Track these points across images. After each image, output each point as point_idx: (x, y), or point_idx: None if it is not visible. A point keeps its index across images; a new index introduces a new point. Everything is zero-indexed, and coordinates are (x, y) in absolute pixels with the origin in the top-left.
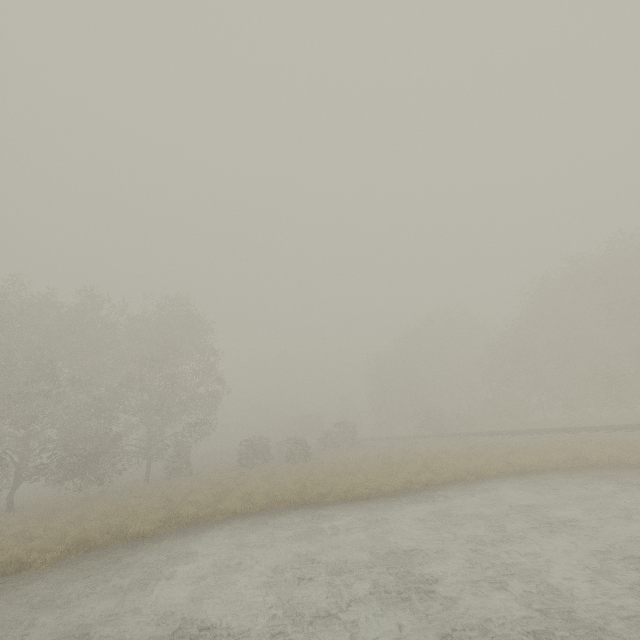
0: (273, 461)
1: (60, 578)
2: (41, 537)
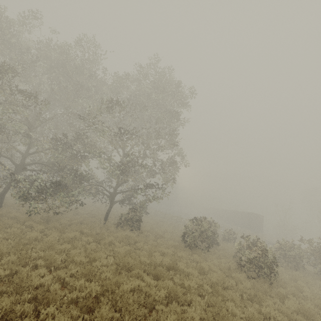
0: (217, 250)
1: None
2: None
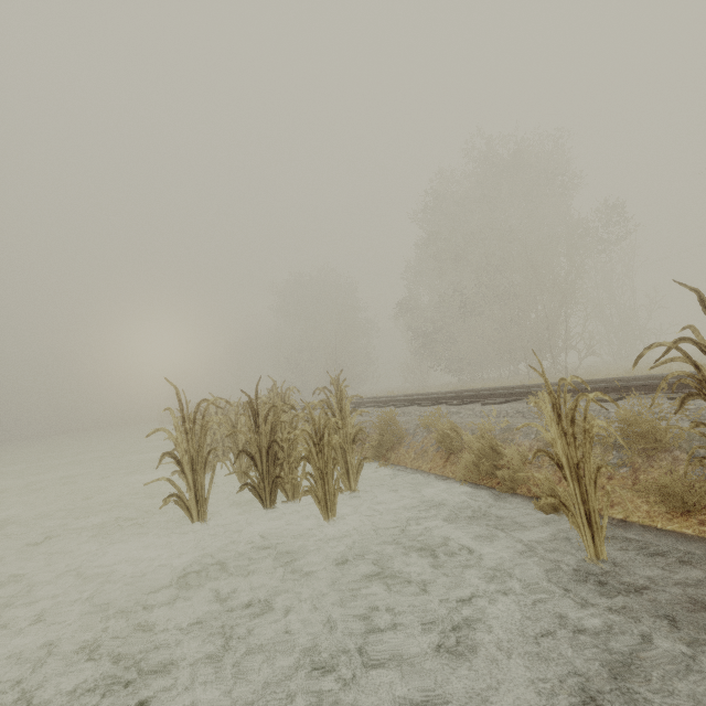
0: None
1: None
2: None
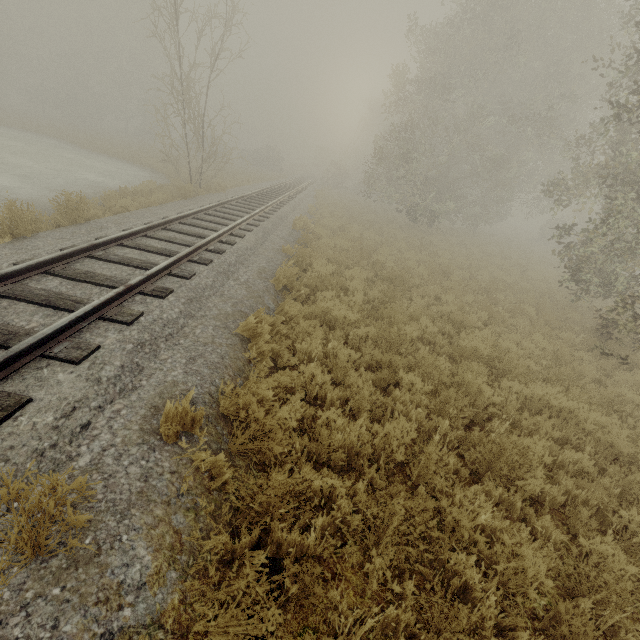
0: None
1: None
2: None
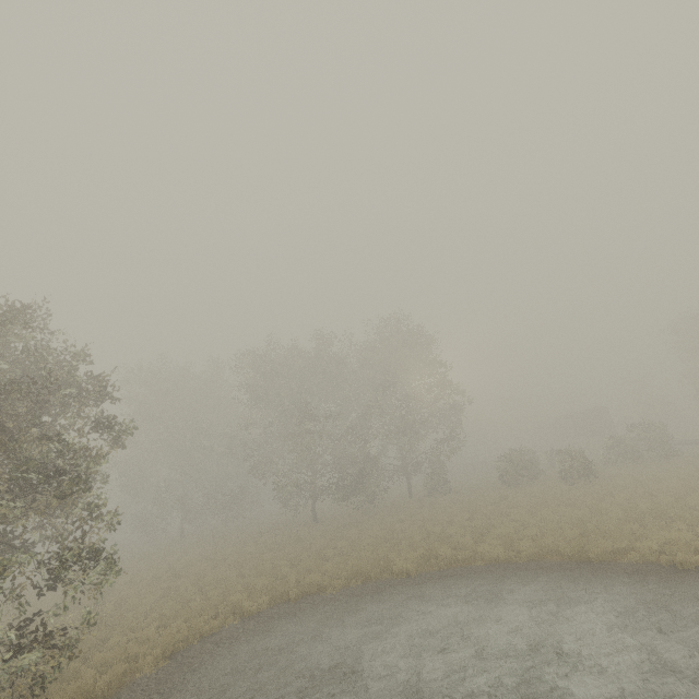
0: (544, 477)
1: (344, 611)
2: (332, 557)
